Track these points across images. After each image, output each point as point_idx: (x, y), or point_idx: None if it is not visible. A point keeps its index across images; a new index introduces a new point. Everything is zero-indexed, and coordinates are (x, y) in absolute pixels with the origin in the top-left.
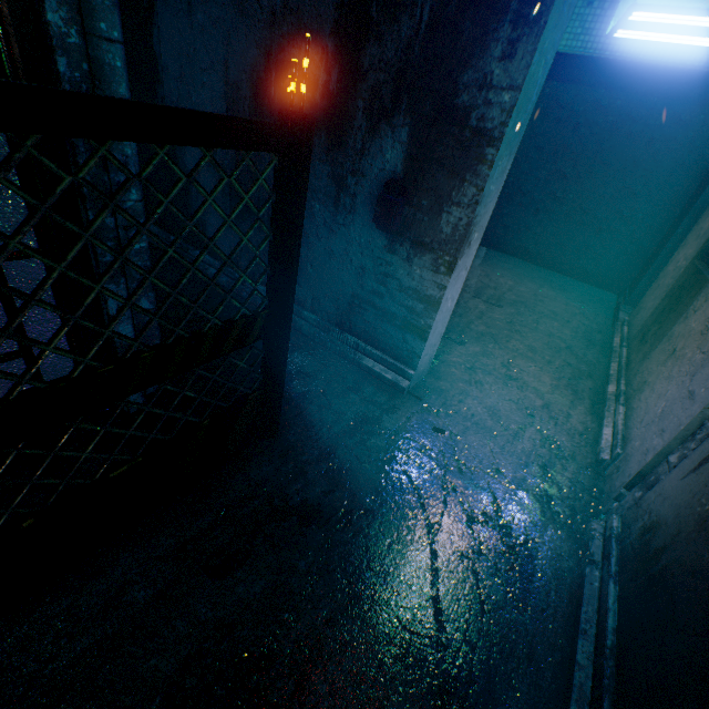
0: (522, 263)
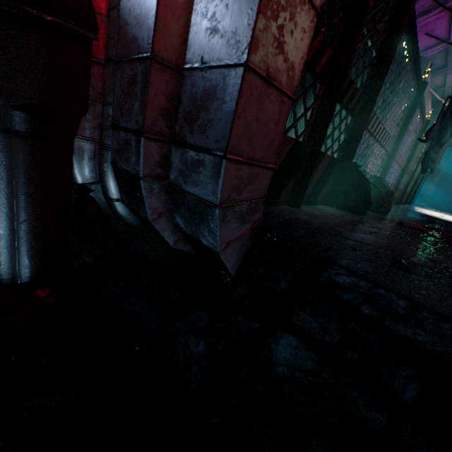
0: None
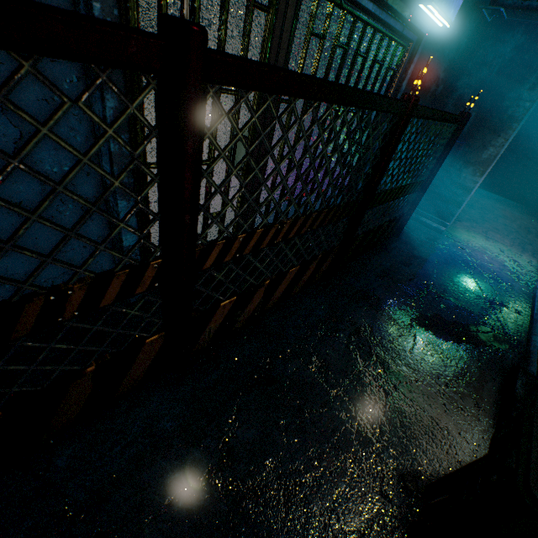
0: (479, 189)
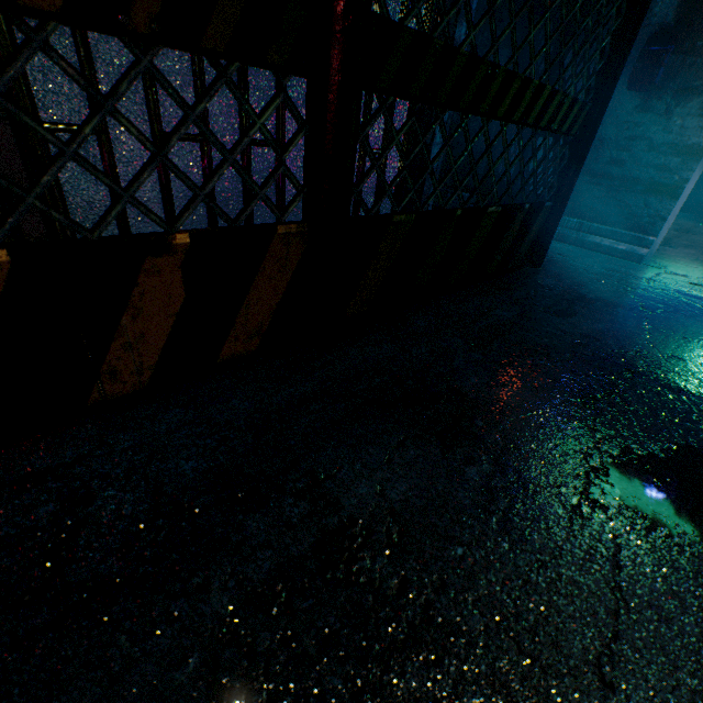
0: (692, 215)
